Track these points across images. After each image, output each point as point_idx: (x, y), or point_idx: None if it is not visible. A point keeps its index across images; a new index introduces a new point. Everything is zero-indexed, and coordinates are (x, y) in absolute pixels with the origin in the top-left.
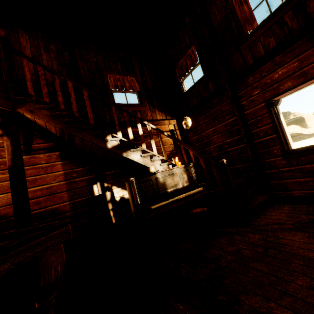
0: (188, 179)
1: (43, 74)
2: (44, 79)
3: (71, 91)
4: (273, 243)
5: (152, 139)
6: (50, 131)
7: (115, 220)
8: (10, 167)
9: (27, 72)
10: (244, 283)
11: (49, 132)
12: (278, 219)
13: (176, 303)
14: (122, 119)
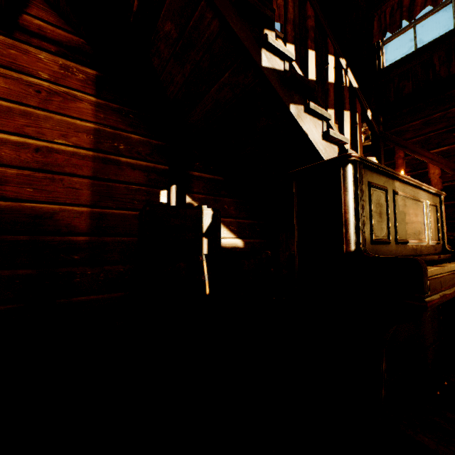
0: (434, 229)
1: None
2: None
3: None
4: None
5: (346, 110)
6: None
7: (207, 286)
8: None
9: None
10: None
11: None
12: None
13: None
14: None
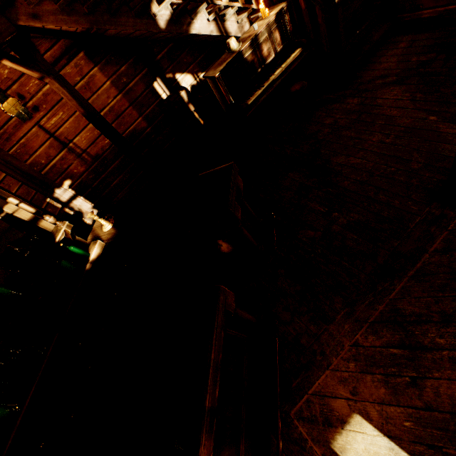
0: (281, 39)
1: None
2: None
3: None
4: (368, 106)
5: None
6: (65, 30)
7: (202, 120)
8: (85, 114)
9: None
10: (335, 149)
11: (63, 31)
12: (385, 69)
13: (288, 174)
14: None
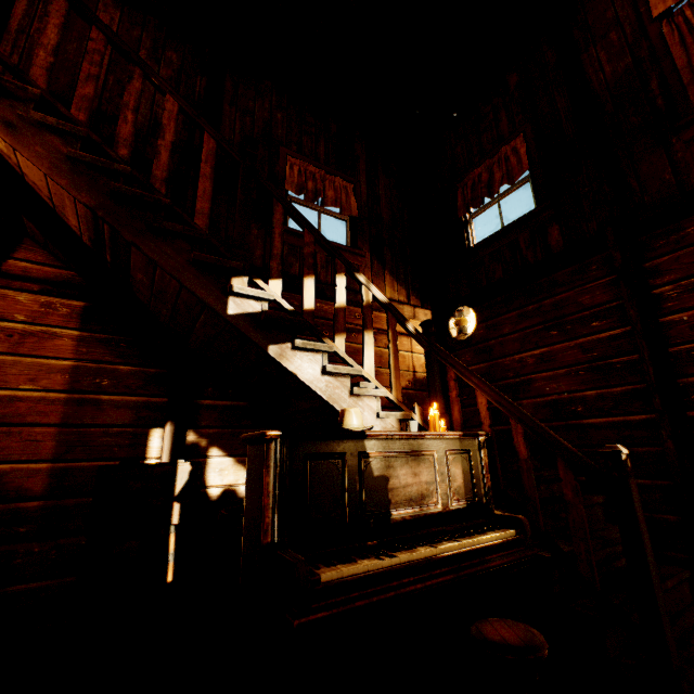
0: (463, 484)
1: (100, 52)
2: (97, 63)
3: (170, 121)
4: None
5: (369, 330)
6: (65, 219)
7: (175, 569)
8: None
9: (53, 28)
10: None
11: (63, 224)
12: None
13: None
14: (296, 269)
